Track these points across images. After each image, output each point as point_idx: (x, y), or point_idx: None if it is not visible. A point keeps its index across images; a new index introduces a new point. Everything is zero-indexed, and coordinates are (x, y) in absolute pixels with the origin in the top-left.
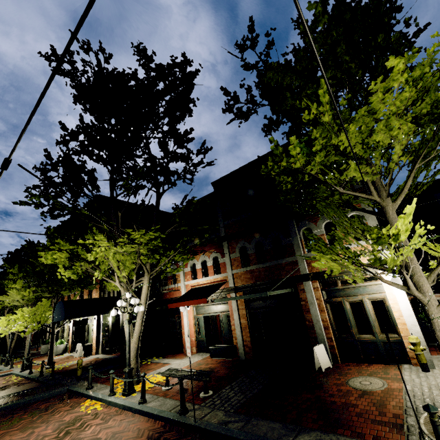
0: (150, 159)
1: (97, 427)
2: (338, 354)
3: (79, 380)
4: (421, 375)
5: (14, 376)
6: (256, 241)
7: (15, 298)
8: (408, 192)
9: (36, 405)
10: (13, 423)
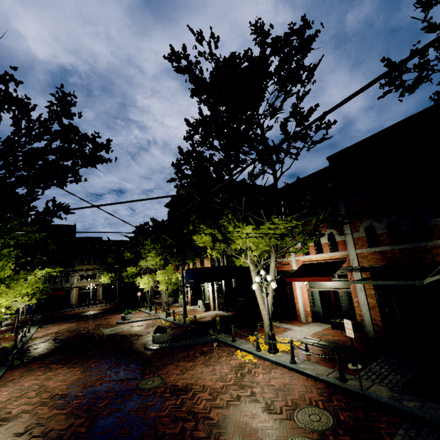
0: (265, 142)
1: (264, 376)
2: None
3: (219, 332)
4: None
5: (162, 320)
6: (388, 220)
7: (151, 263)
8: None
9: (199, 347)
10: (193, 359)
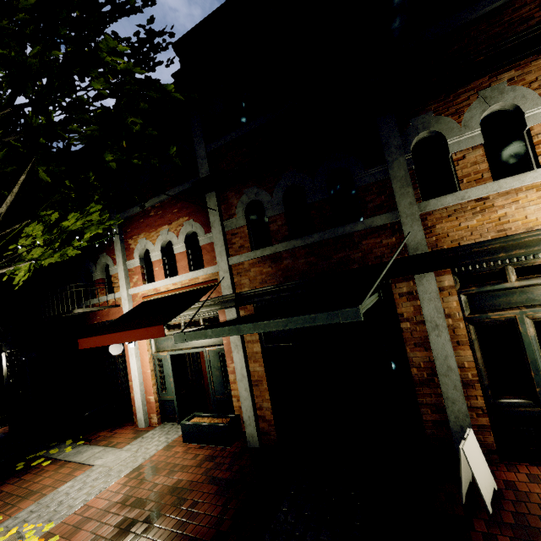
0: None
1: None
2: (494, 443)
3: None
4: None
5: None
6: (286, 185)
7: None
8: None
9: None
10: None
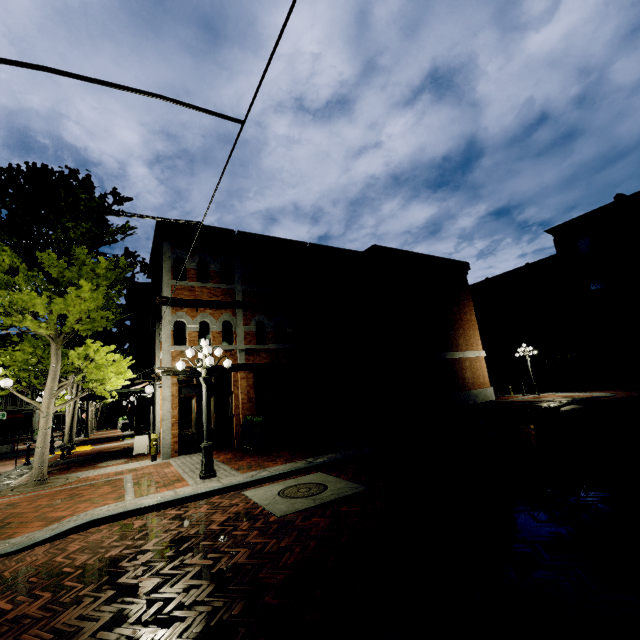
0: None
1: (2, 467)
2: None
3: None
4: (144, 462)
5: None
6: None
7: None
8: (71, 327)
9: (22, 456)
10: None
